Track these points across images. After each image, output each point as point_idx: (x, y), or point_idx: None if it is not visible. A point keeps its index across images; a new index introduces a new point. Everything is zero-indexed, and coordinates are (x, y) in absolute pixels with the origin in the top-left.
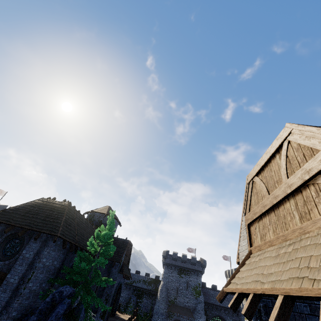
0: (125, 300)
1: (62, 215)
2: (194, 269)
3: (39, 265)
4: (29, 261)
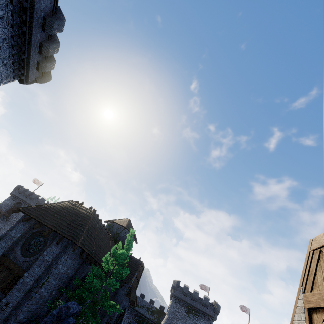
0: (124, 323)
1: (86, 223)
2: (205, 312)
3: (55, 271)
4: (47, 264)
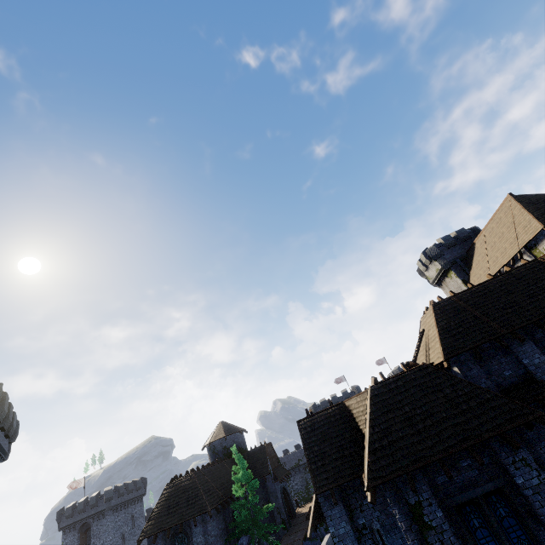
0: (302, 485)
1: (198, 489)
2: None
3: (213, 539)
4: (204, 543)
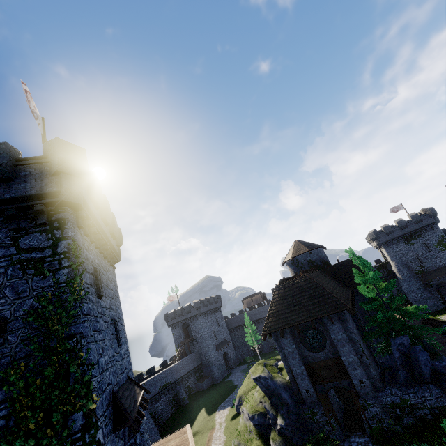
0: None
1: (321, 288)
2: (423, 225)
3: (357, 337)
4: (347, 340)
